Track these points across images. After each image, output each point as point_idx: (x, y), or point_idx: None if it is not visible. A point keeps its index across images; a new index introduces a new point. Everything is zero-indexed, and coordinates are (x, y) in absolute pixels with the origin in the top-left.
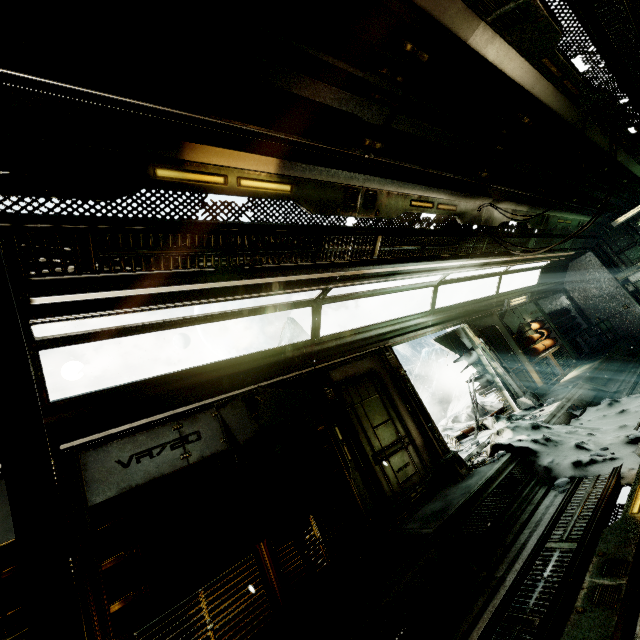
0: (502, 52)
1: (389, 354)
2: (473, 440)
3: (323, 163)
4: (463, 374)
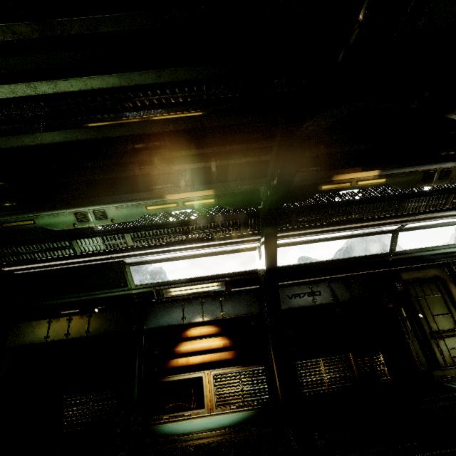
0: None
1: (455, 267)
2: None
3: (409, 164)
4: None
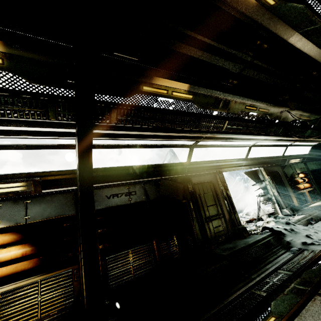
0: (305, 44)
1: (220, 175)
2: (254, 224)
3: (208, 87)
4: (256, 193)
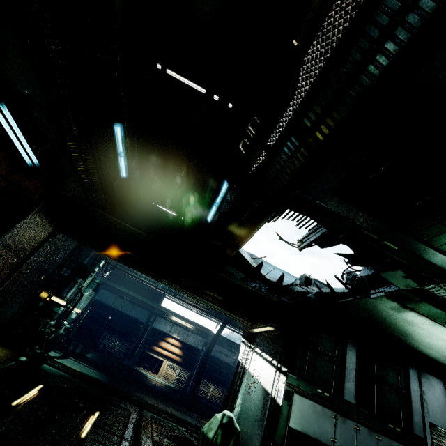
0: None
1: None
2: None
3: None
4: None
